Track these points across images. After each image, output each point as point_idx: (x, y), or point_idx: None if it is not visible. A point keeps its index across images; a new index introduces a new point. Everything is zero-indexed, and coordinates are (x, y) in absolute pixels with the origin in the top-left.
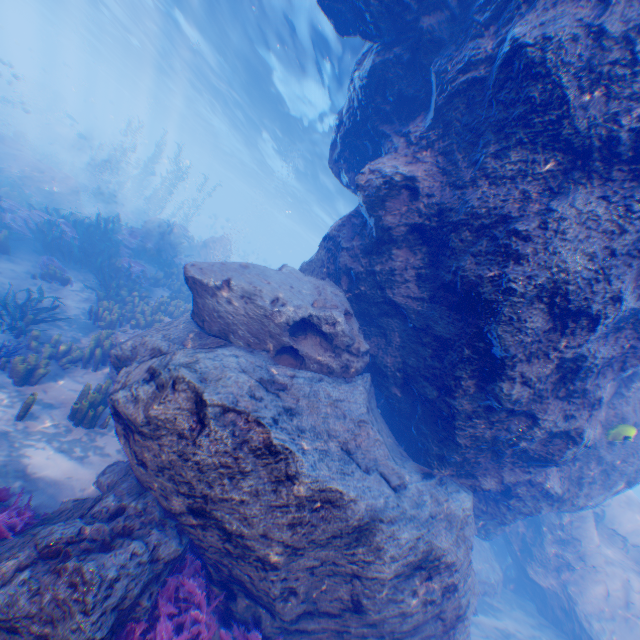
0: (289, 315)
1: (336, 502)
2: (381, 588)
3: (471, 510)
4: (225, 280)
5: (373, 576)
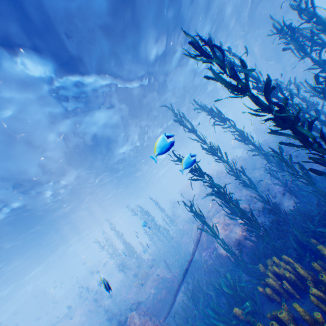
0: None
1: None
2: None
3: None
4: None
5: None
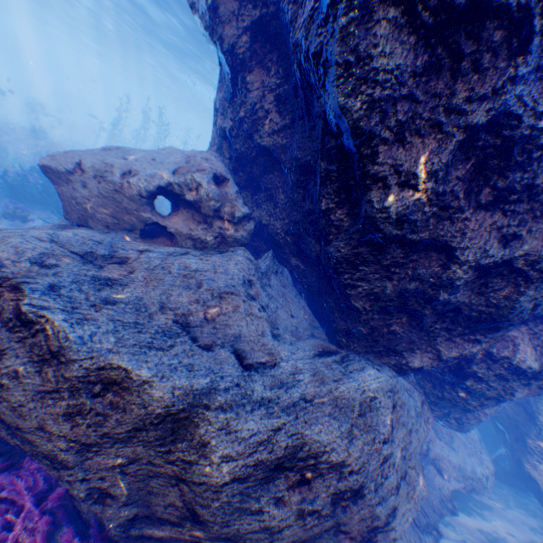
0: (140, 186)
1: (125, 384)
2: (217, 497)
3: (385, 394)
4: (76, 162)
5: (201, 481)
